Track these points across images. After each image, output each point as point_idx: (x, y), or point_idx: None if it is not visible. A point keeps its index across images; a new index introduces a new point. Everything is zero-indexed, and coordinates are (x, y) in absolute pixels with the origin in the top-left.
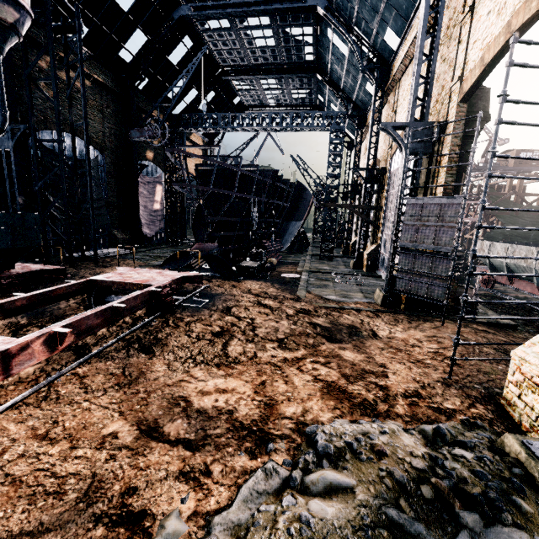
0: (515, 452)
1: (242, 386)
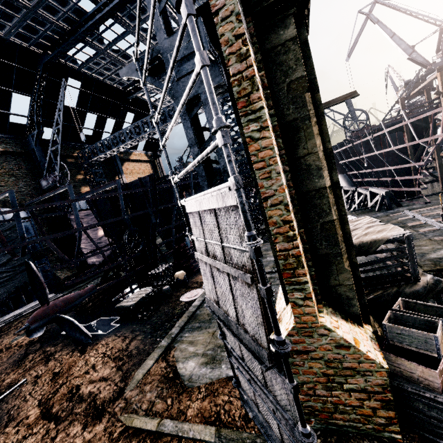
0: None
1: None
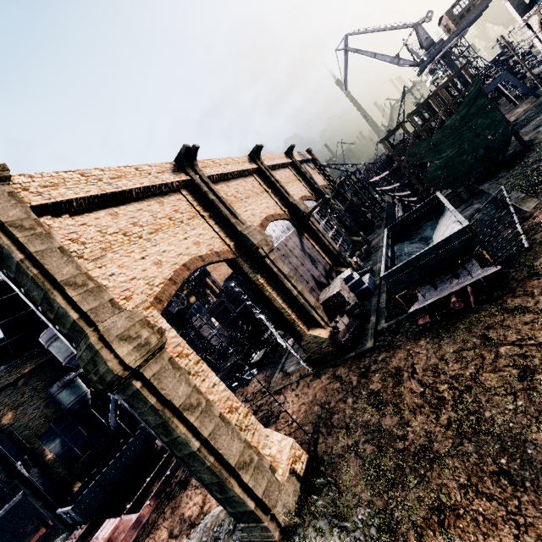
0: None
1: (200, 499)
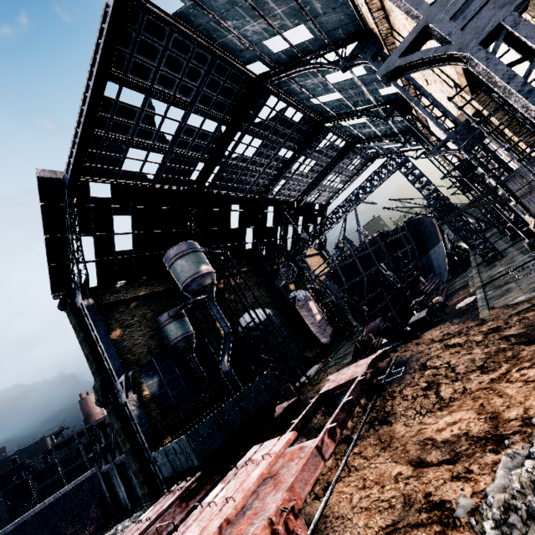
0: None
1: (465, 415)
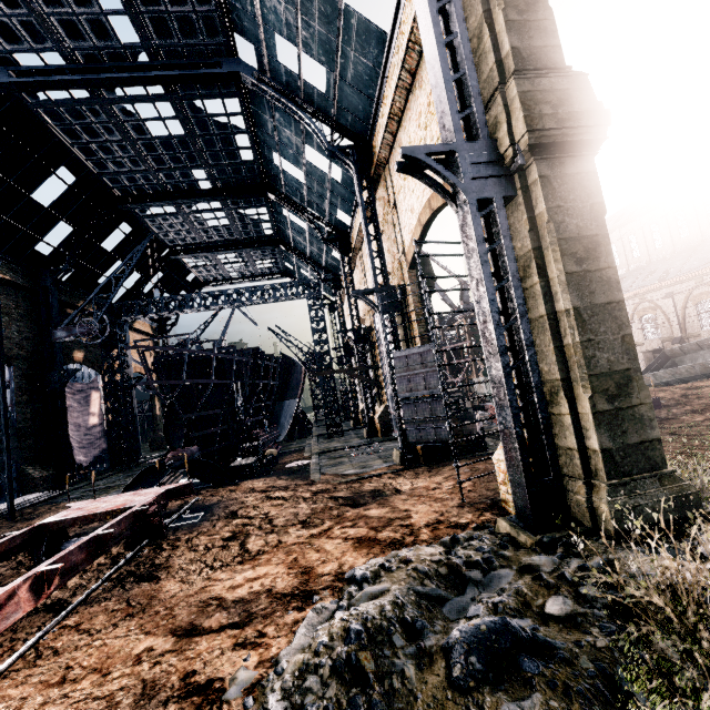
0: (505, 528)
1: (274, 569)
